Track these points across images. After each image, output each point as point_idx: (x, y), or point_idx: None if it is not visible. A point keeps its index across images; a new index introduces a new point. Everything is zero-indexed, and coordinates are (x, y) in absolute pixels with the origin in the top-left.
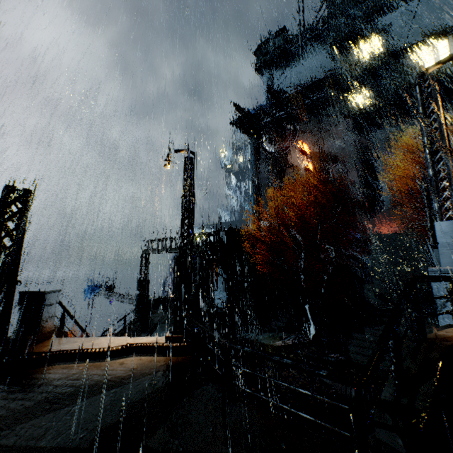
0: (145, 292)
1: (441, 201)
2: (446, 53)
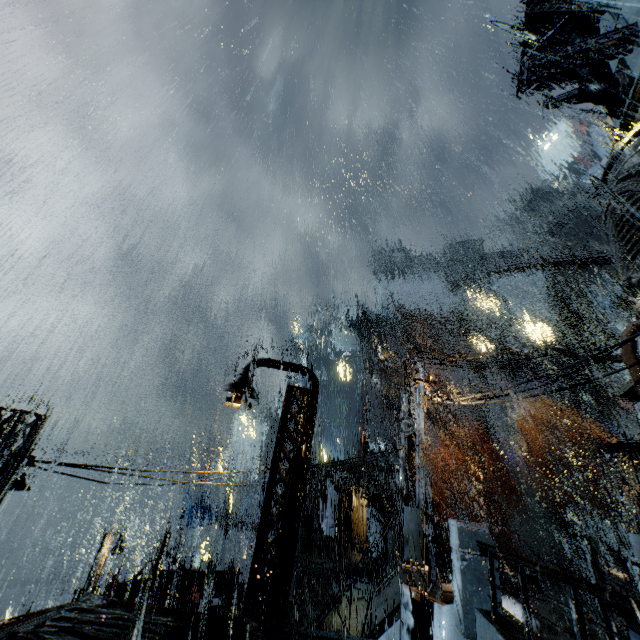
0: (309, 530)
1: (628, 521)
2: (552, 338)
